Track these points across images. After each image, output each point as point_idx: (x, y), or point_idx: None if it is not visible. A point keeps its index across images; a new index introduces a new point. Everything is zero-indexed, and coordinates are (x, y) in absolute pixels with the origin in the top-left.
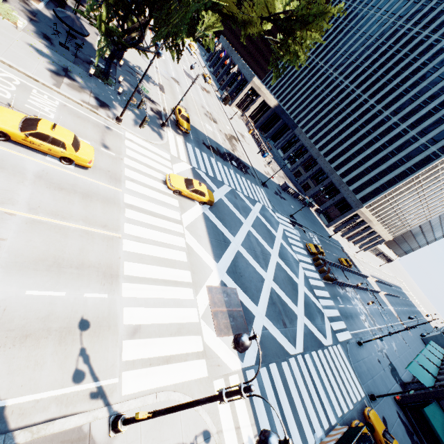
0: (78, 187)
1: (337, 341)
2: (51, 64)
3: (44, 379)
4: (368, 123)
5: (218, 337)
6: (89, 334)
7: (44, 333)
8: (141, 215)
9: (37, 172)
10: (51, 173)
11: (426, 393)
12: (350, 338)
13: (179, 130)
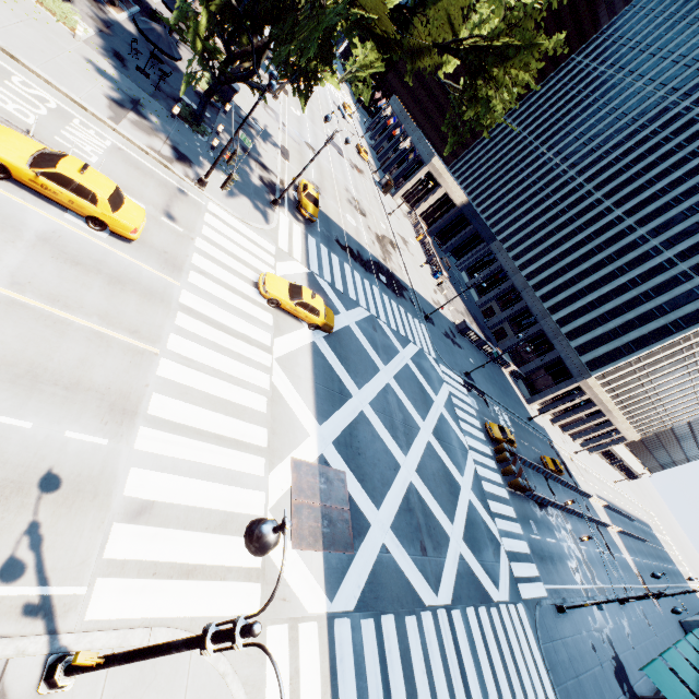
0: (106, 266)
1: (518, 597)
2: (115, 90)
3: None
4: (610, 244)
5: (294, 549)
6: (55, 500)
7: None
8: (204, 326)
9: (43, 232)
10: (67, 237)
11: None
12: (544, 597)
13: (300, 214)
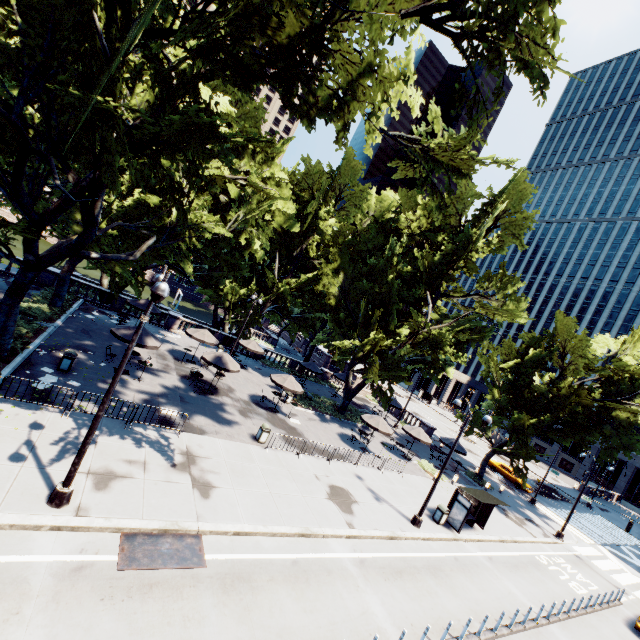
0: None
1: None
2: None
3: None
4: None
5: None
6: None
7: None
8: None
9: None
10: None
11: None
12: None
13: (523, 492)
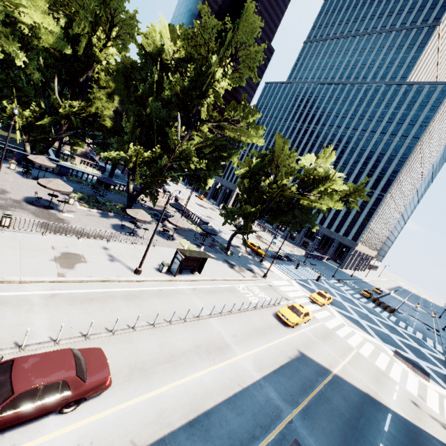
0: (322, 333)
1: (442, 353)
2: (224, 263)
3: (443, 433)
4: None
5: (430, 383)
6: (420, 407)
7: (418, 414)
8: (340, 331)
9: (313, 336)
10: (313, 332)
11: None
12: (441, 347)
13: (260, 257)
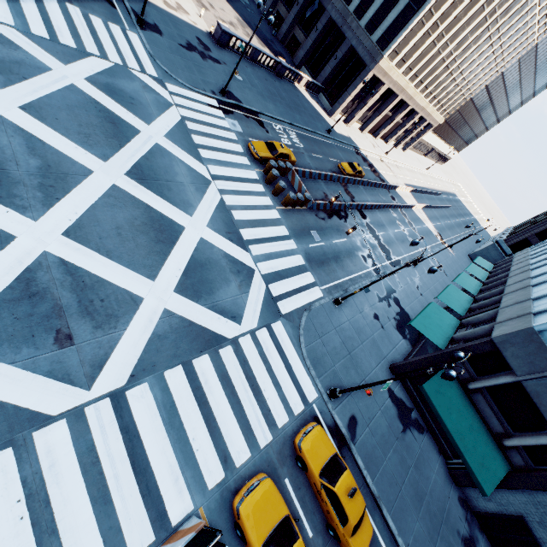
0: None
1: (276, 316)
2: None
3: None
4: None
5: None
6: None
7: None
8: None
9: None
10: None
11: (434, 356)
12: (318, 299)
13: None
